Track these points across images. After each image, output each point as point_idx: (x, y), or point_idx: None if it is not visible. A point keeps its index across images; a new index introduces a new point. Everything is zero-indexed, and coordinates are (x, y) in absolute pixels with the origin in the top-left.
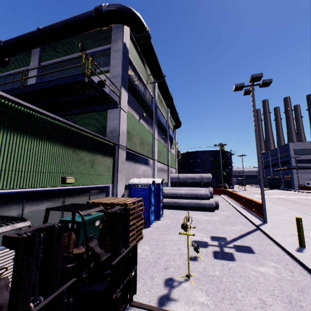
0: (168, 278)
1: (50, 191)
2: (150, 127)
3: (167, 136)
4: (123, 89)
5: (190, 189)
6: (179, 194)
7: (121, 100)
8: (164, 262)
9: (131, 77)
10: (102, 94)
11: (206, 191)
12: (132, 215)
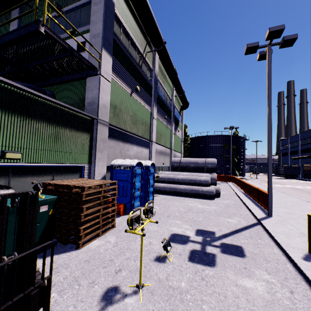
0: (113, 287)
1: None
2: (148, 104)
3: (171, 117)
4: (104, 51)
5: (191, 175)
6: (176, 179)
7: (101, 65)
8: (122, 261)
9: (120, 40)
10: (72, 54)
11: (208, 177)
12: (97, 200)
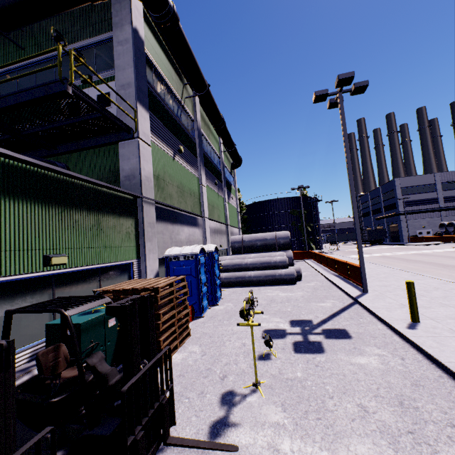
0: (227, 392)
1: (25, 281)
2: (194, 168)
3: (222, 181)
4: (140, 106)
5: (260, 256)
6: (244, 264)
7: (138, 125)
8: (222, 367)
9: (153, 87)
10: (104, 115)
11: (283, 256)
12: (169, 303)
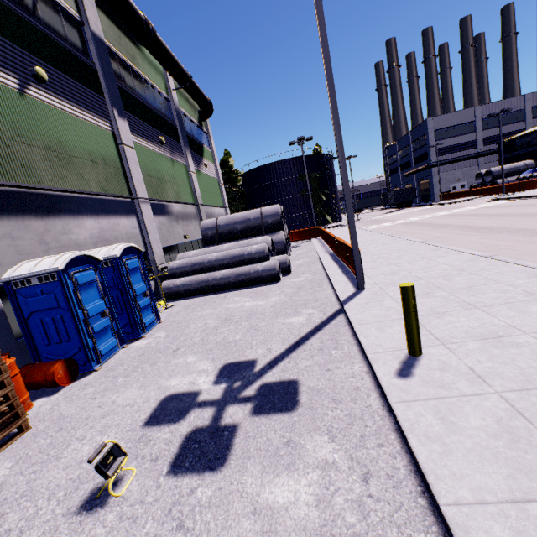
0: None
1: None
2: (97, 114)
3: (179, 139)
4: None
5: (236, 246)
6: (208, 263)
7: None
8: None
9: None
10: None
11: (267, 242)
12: None
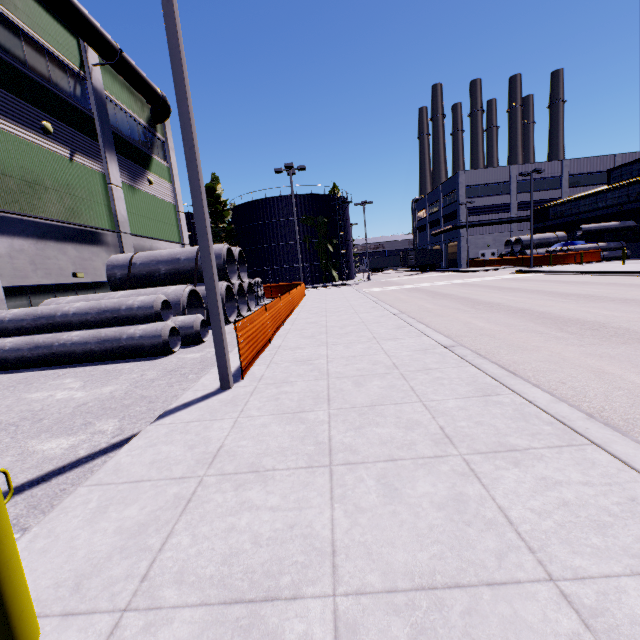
0: None
1: None
2: None
3: (96, 135)
4: None
5: (135, 295)
6: (61, 317)
7: None
8: None
9: None
10: None
11: (181, 294)
12: None
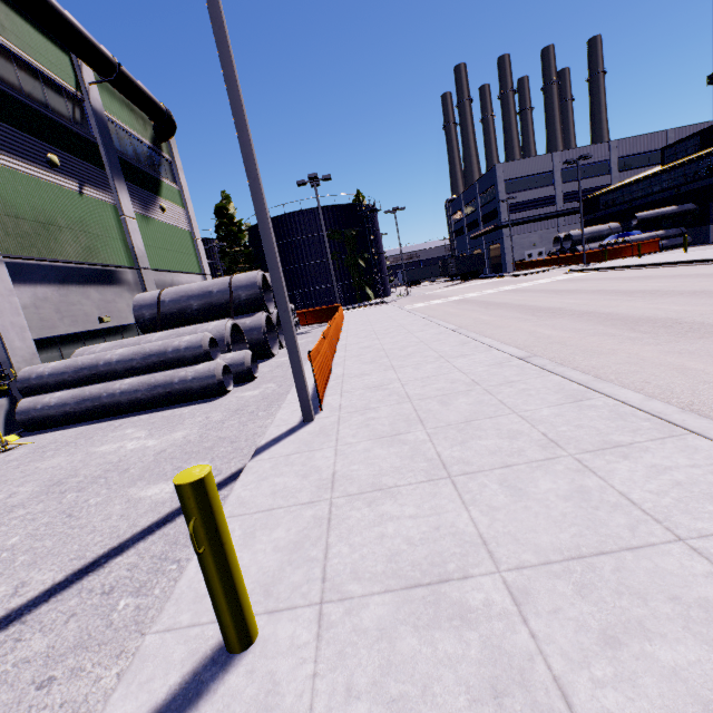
0: None
1: None
2: None
3: (102, 163)
4: None
5: (174, 335)
6: (104, 366)
7: None
8: None
9: None
10: None
11: (223, 330)
12: None
